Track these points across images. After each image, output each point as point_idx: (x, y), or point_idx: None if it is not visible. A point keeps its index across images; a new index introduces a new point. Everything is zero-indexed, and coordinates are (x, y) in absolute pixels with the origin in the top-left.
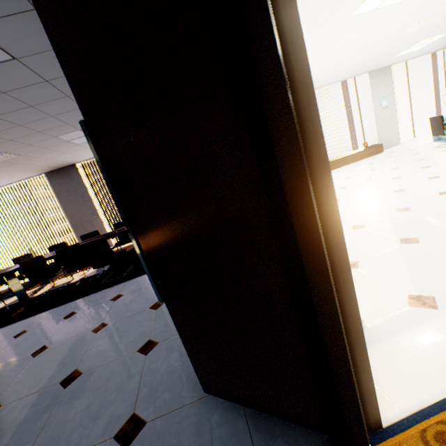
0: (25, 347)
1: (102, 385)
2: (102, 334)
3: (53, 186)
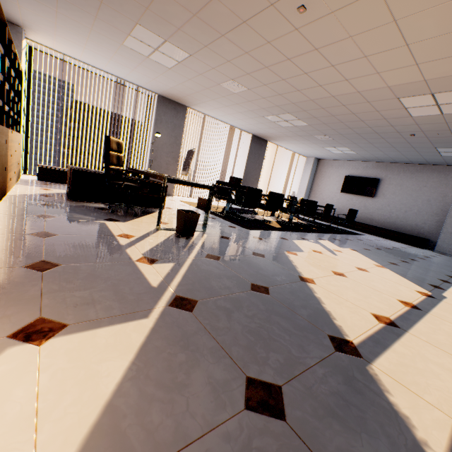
0: (383, 245)
1: (447, 259)
2: (411, 249)
3: (250, 146)
